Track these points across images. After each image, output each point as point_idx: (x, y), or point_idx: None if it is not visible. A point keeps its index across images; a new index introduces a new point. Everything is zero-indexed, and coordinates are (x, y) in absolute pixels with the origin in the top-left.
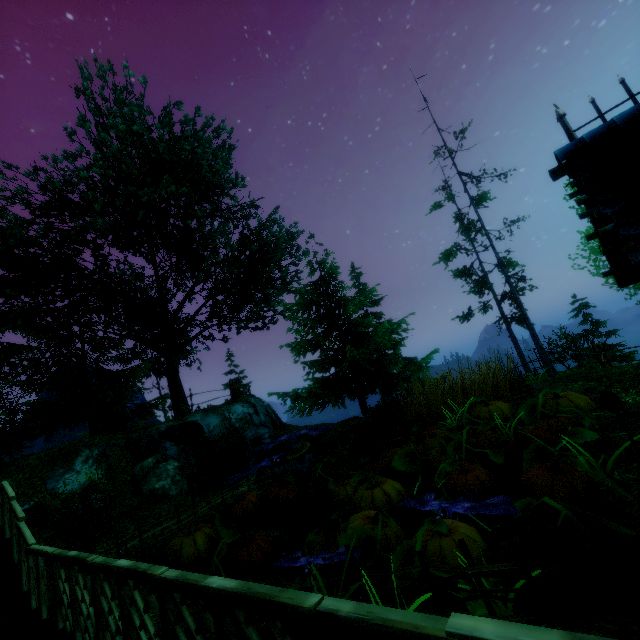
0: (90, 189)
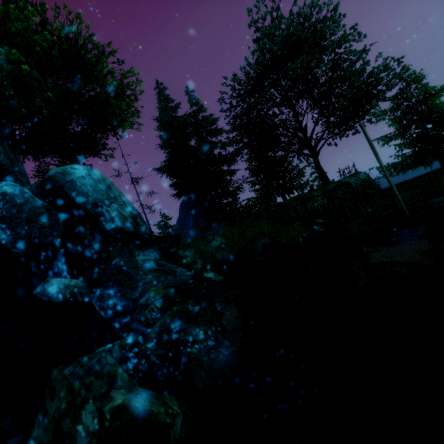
0: (258, 78)
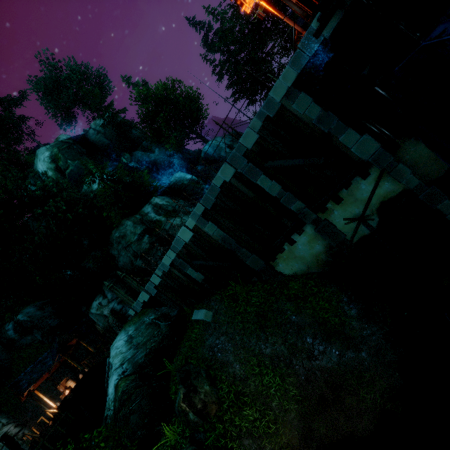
0: None
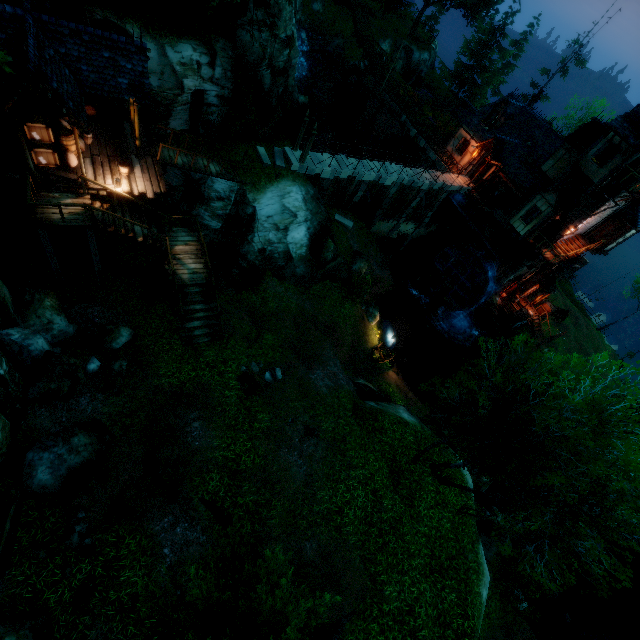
0: None
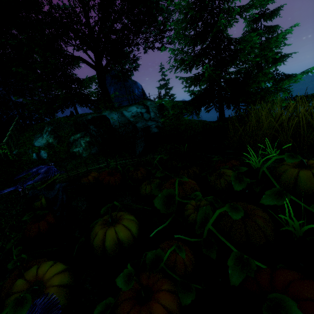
0: None
